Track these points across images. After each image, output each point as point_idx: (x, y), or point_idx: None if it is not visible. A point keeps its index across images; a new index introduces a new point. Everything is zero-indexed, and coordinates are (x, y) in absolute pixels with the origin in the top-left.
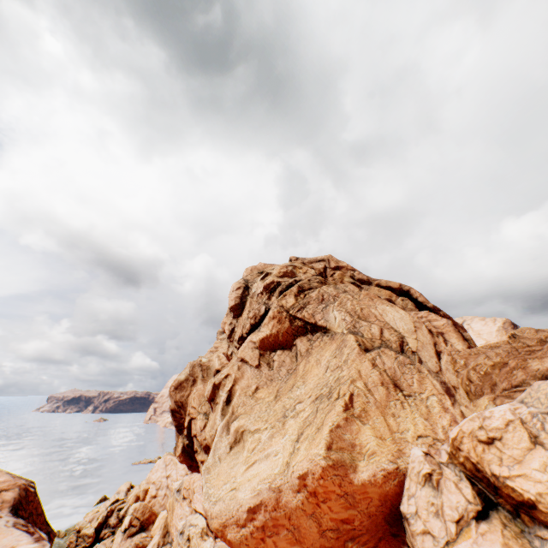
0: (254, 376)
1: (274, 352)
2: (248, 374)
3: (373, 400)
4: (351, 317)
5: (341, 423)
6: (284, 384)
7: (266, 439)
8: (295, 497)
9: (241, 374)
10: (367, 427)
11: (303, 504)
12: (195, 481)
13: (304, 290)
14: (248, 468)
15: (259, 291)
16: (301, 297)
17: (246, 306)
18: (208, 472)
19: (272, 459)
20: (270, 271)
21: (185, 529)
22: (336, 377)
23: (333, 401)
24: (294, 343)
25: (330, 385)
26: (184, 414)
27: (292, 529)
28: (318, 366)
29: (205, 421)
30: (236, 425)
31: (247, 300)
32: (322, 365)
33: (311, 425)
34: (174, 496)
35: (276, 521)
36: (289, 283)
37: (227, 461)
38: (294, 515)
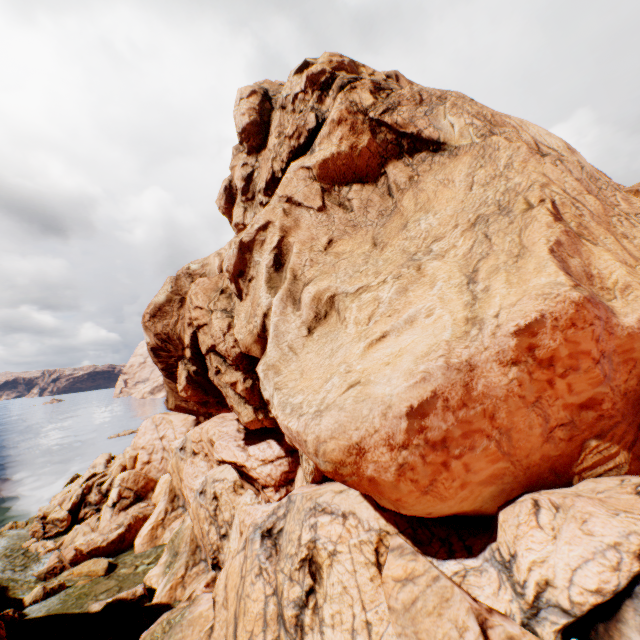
0: (319, 224)
1: (347, 188)
2: (307, 222)
3: (588, 213)
4: (480, 122)
5: (560, 240)
6: (383, 230)
7: (394, 297)
8: (507, 376)
9: (294, 222)
10: (599, 250)
11: (521, 387)
12: (210, 429)
13: (383, 90)
14: (374, 347)
15: (299, 89)
16: (383, 96)
17: (272, 128)
18: (275, 372)
19: (425, 322)
20: (310, 60)
21: (207, 488)
22: (502, 188)
23: (521, 214)
24: (383, 172)
25: (494, 202)
26: (174, 351)
27: (495, 436)
28: (450, 187)
29: (227, 321)
30: (313, 290)
31: (272, 118)
32: (457, 184)
33: (490, 255)
34: (177, 456)
35: (466, 426)
36: (353, 79)
37: (311, 349)
38: (499, 411)
